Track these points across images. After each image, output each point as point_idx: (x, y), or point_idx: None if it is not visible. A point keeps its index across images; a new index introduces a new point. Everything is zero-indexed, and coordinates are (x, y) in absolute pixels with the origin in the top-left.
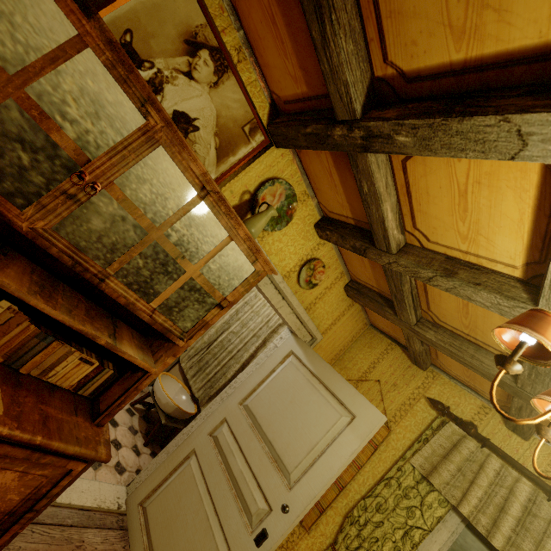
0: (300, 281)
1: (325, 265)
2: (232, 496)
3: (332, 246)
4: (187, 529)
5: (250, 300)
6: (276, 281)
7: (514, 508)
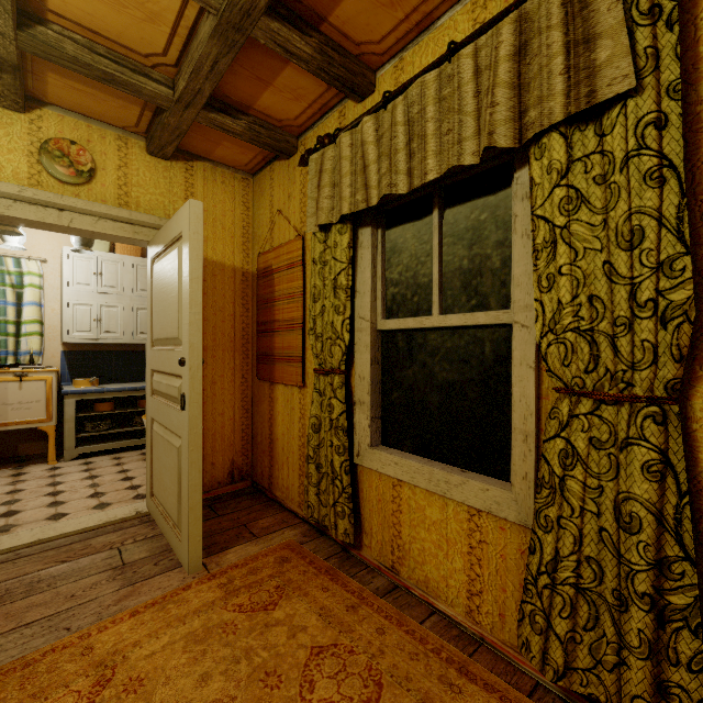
0: (61, 178)
1: (80, 142)
2: (169, 406)
3: (59, 114)
4: (166, 466)
5: None
6: (14, 194)
7: (370, 154)
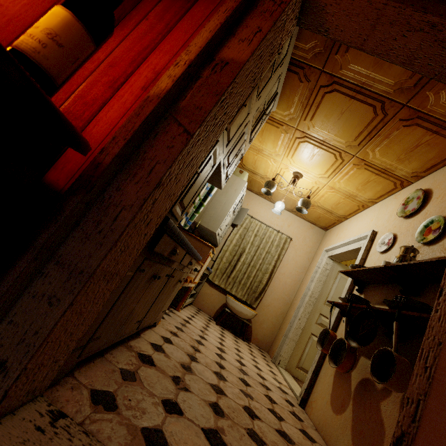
0: None
1: None
2: None
3: None
4: None
5: (248, 226)
6: None
7: None
